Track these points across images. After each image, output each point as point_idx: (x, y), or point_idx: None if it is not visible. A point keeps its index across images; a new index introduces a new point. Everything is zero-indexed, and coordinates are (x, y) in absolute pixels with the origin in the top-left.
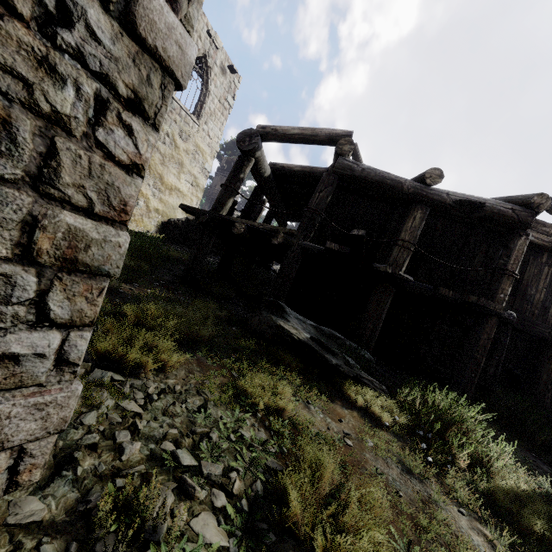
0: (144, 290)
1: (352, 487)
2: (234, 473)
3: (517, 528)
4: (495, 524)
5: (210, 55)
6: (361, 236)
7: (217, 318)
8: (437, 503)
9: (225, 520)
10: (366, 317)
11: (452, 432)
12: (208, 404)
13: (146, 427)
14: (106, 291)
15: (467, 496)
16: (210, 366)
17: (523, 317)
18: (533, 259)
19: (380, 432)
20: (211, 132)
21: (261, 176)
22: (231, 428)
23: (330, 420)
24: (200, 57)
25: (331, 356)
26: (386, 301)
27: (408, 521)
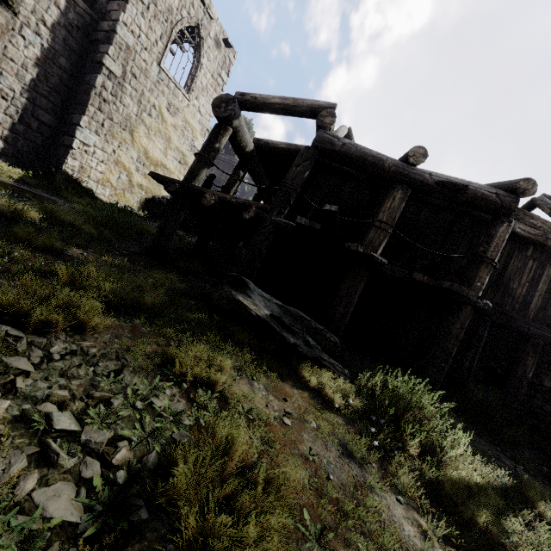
0: (98, 256)
1: (262, 465)
2: (124, 442)
3: (459, 520)
4: (435, 515)
5: (204, 25)
6: (334, 212)
7: (176, 291)
8: (373, 489)
9: (89, 493)
10: (338, 300)
11: (407, 419)
12: (125, 370)
13: (29, 386)
14: (49, 253)
15: (409, 484)
16: (146, 333)
17: (503, 311)
18: (518, 251)
19: (328, 414)
20: (202, 108)
21: (242, 150)
22: (144, 396)
23: (273, 398)
24: (193, 26)
25: (290, 335)
26: (359, 284)
27: (331, 506)
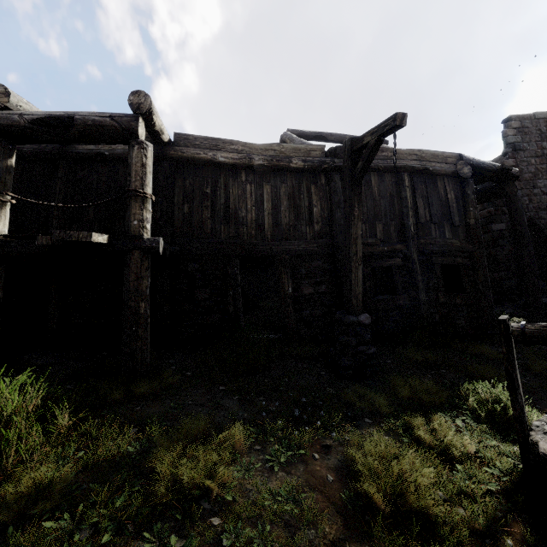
0: None
1: None
2: None
3: None
4: None
5: None
6: None
7: None
8: None
9: None
10: None
11: None
12: None
13: None
14: None
15: None
16: None
17: (243, 242)
18: (233, 180)
19: None
20: None
21: None
22: None
23: None
24: None
25: None
26: None
27: None
